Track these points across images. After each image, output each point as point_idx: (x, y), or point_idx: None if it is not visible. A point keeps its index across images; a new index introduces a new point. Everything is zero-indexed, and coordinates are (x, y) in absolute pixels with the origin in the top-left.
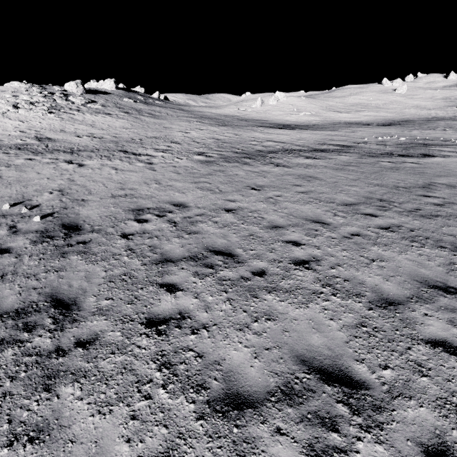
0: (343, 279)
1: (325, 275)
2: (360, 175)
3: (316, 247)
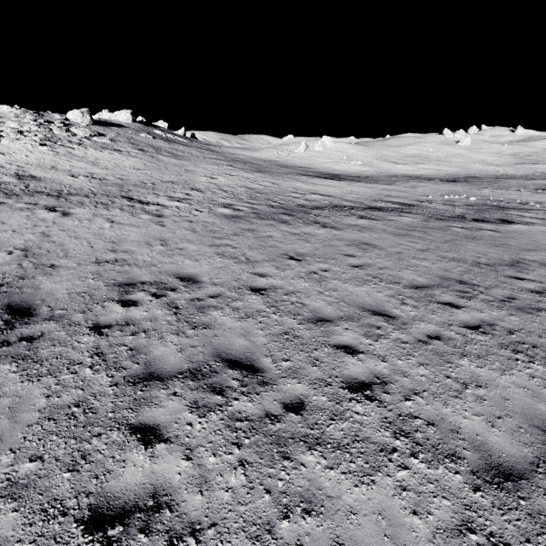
0: (425, 421)
1: (397, 412)
2: (430, 244)
3: (380, 358)
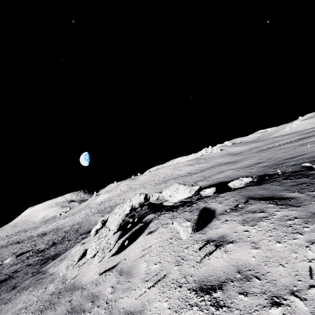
0: None
1: None
2: None
3: None
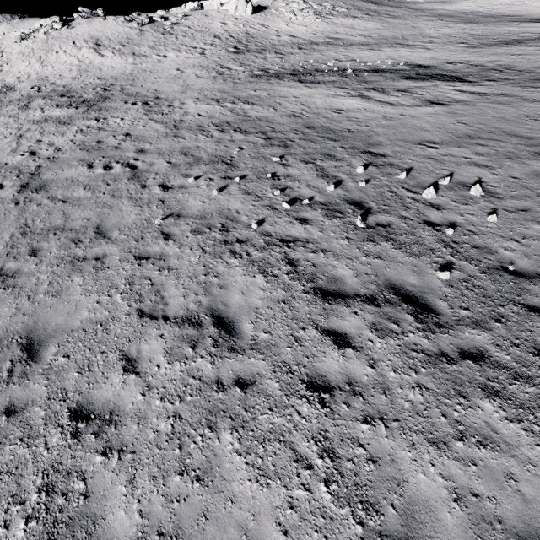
0: None
1: None
2: None
3: None
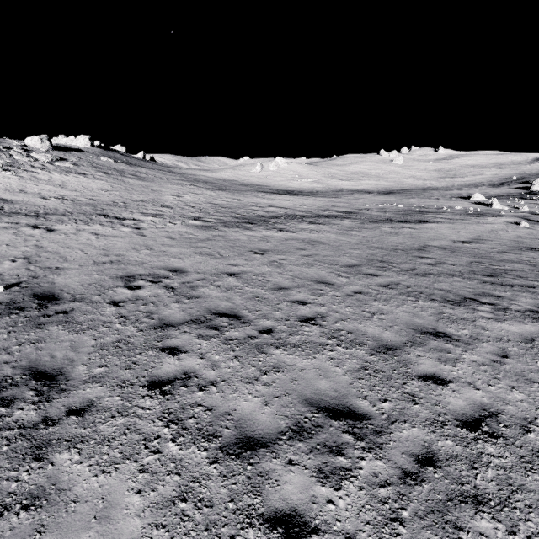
0: (347, 331)
1: (330, 329)
2: (362, 239)
3: (322, 305)
